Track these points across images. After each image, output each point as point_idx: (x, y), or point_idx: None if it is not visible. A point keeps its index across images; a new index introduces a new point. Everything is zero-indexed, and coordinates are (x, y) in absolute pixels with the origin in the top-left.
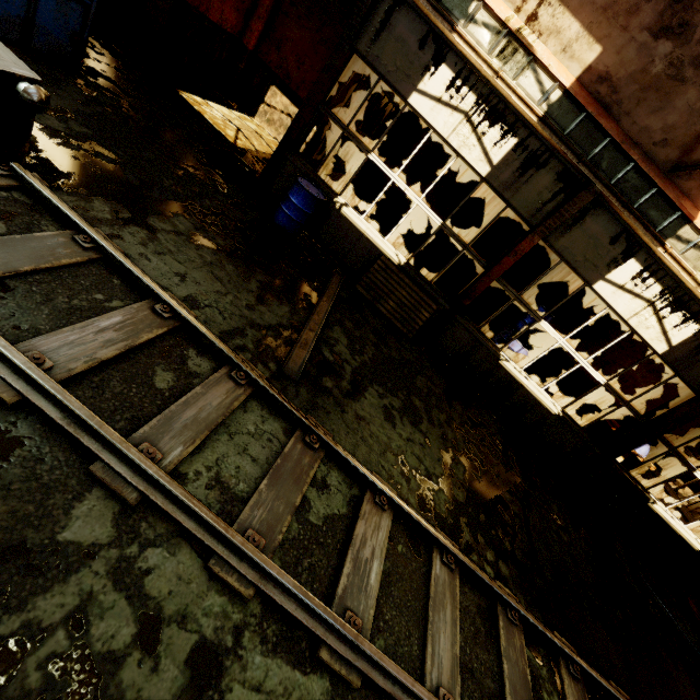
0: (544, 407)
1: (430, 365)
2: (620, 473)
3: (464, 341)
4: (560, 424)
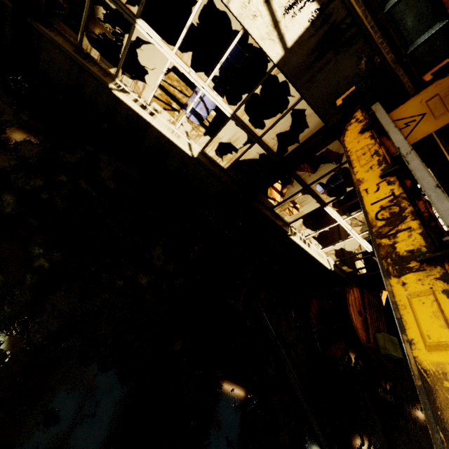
0: (179, 149)
1: (8, 97)
2: (261, 211)
3: (65, 66)
4: (200, 167)
